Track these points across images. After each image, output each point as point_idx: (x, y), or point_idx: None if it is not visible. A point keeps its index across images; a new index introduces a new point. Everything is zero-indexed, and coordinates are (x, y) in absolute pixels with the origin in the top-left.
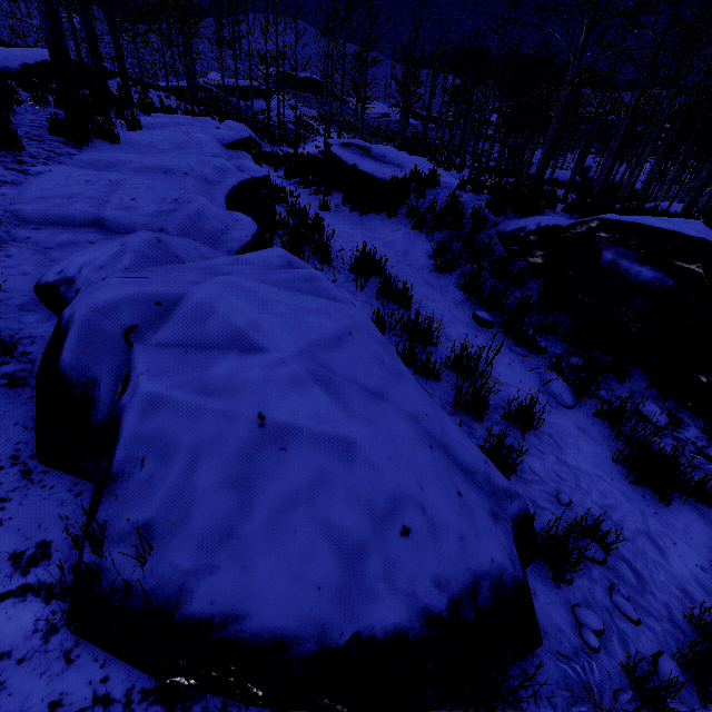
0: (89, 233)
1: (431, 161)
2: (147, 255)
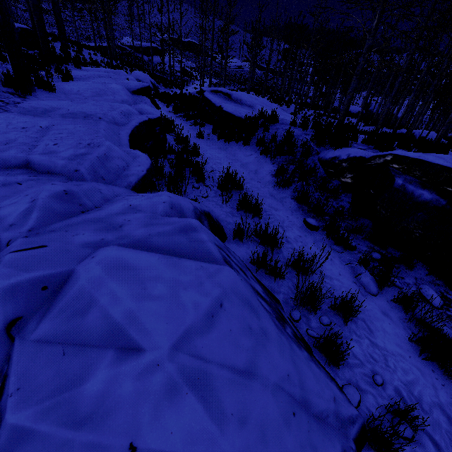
0: (18, 174)
1: (269, 99)
2: (53, 209)
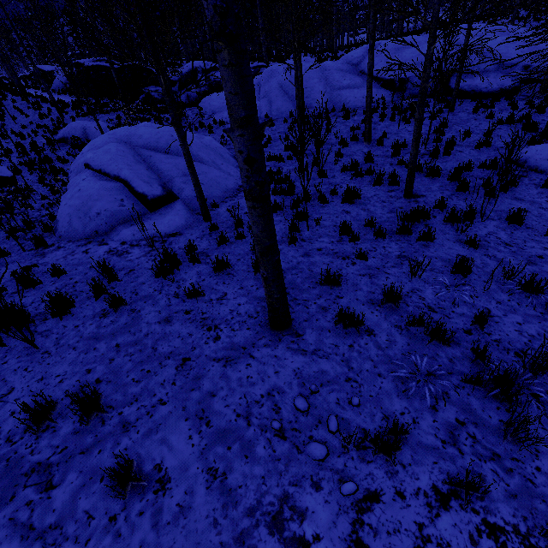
0: None
1: None
2: None
